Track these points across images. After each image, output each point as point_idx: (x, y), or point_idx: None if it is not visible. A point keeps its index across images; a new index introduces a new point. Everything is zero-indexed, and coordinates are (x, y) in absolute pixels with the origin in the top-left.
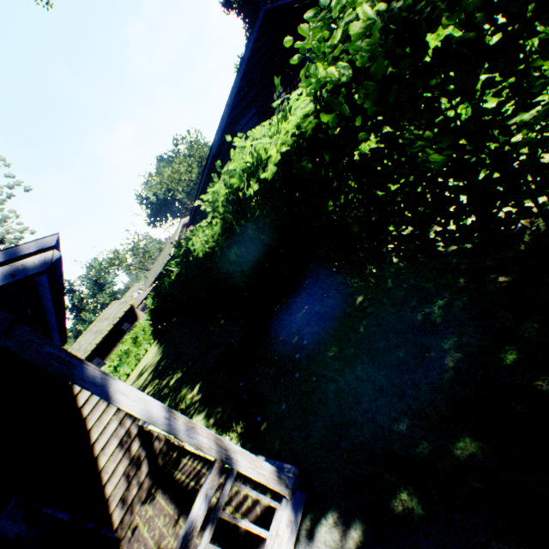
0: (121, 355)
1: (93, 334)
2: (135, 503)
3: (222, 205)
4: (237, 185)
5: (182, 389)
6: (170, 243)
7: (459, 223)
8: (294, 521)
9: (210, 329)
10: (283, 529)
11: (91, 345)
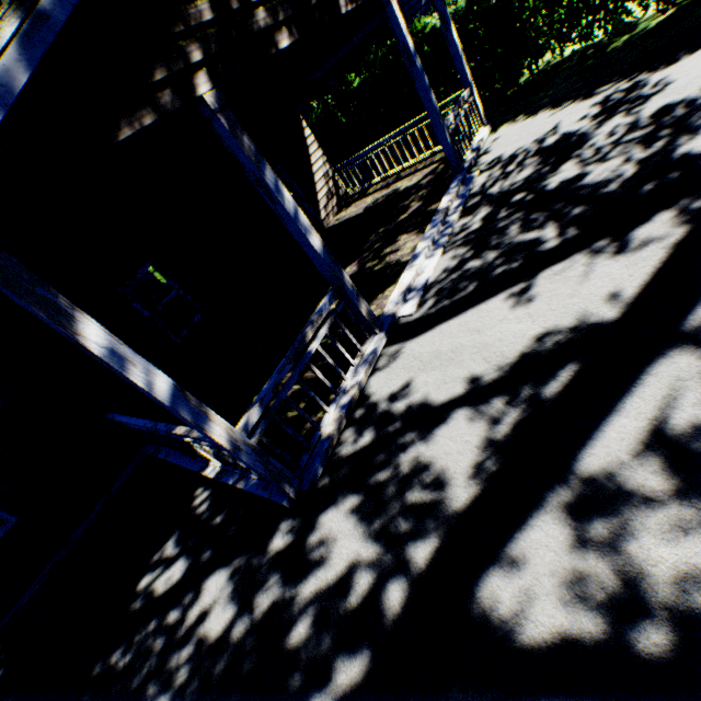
0: None
1: None
2: (330, 215)
3: None
4: None
5: None
6: None
7: (588, 7)
8: (489, 129)
9: None
10: (484, 131)
11: None
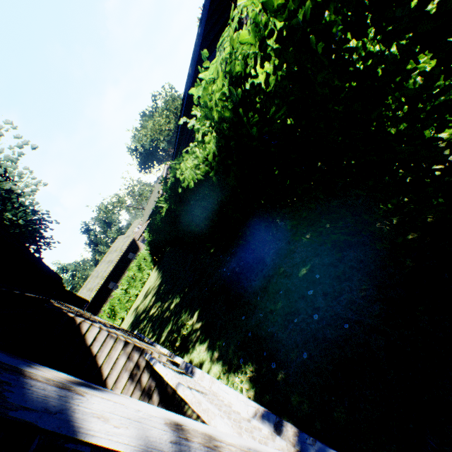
0: (129, 280)
1: (107, 263)
2: None
3: (221, 100)
4: (239, 69)
5: (182, 315)
6: (158, 184)
7: None
8: None
9: (201, 258)
10: None
11: (106, 272)
